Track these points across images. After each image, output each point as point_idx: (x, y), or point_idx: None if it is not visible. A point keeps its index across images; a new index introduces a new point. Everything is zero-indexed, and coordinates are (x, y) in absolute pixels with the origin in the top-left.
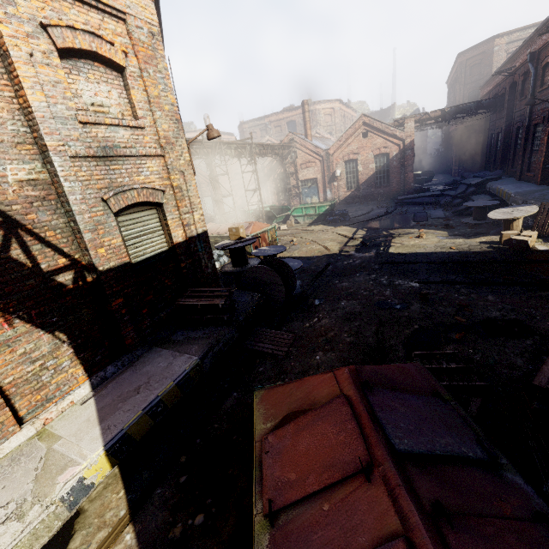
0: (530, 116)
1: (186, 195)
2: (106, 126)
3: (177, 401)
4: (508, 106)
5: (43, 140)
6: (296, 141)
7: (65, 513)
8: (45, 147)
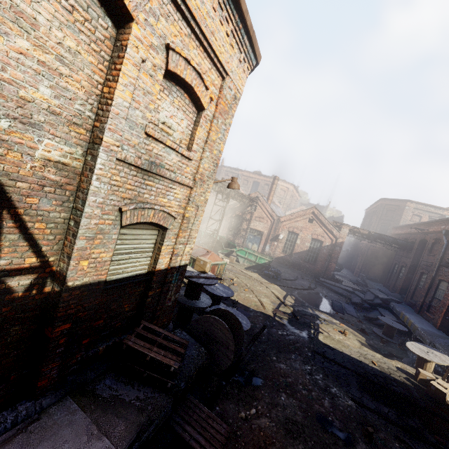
0: (437, 271)
1: (190, 227)
2: (164, 145)
3: None
4: (415, 252)
5: (102, 133)
6: (260, 199)
7: None
8: (99, 140)
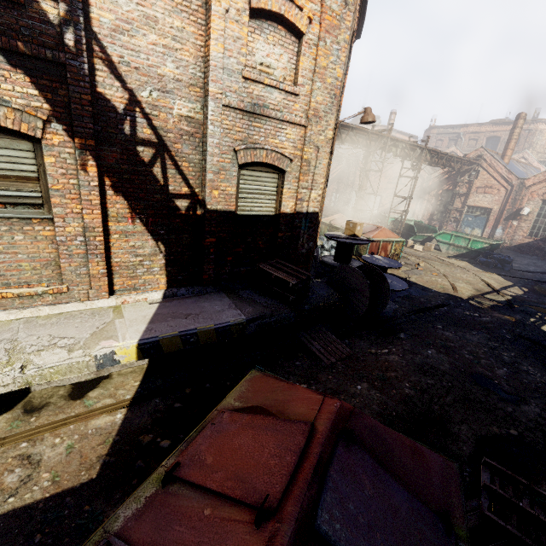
0: None
1: (312, 171)
2: (264, 86)
3: (209, 343)
4: None
5: (208, 85)
6: (485, 158)
7: (94, 368)
8: (208, 92)
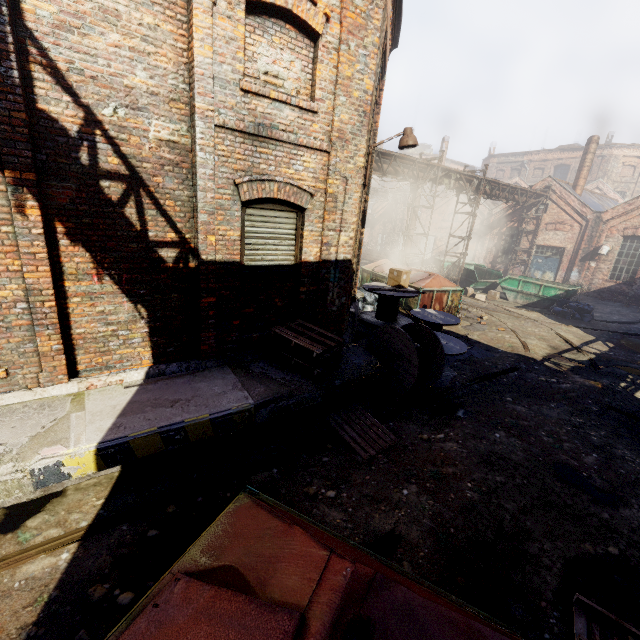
0: None
1: (340, 208)
2: (271, 101)
3: (203, 439)
4: None
5: (194, 100)
6: (554, 190)
7: (30, 487)
8: (194, 109)
